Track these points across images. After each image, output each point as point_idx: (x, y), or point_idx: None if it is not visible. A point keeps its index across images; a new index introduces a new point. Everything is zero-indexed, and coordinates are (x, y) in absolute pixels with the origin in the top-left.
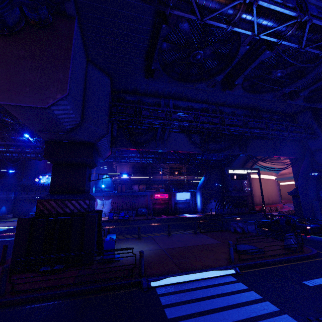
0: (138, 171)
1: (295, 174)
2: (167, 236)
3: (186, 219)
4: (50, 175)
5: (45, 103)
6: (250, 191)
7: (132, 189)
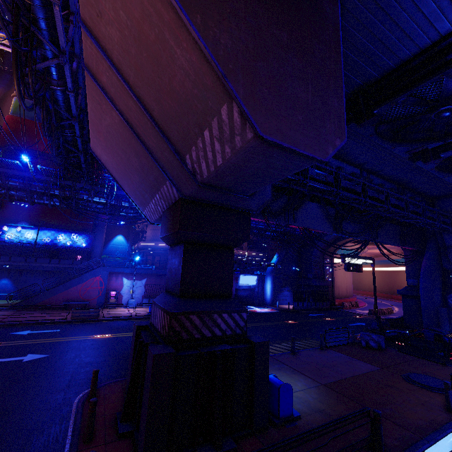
0: None
1: (408, 269)
2: (290, 354)
3: (263, 316)
4: (24, 226)
5: (324, 152)
6: (332, 280)
7: None
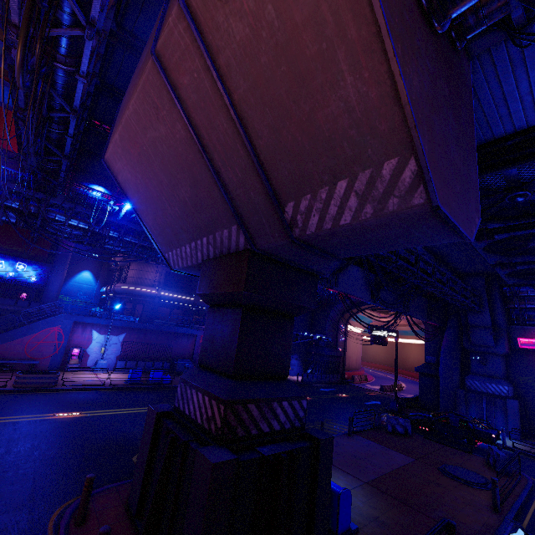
0: (174, 283)
1: (428, 345)
2: None
3: None
4: None
5: (471, 231)
6: (344, 349)
7: (156, 315)
